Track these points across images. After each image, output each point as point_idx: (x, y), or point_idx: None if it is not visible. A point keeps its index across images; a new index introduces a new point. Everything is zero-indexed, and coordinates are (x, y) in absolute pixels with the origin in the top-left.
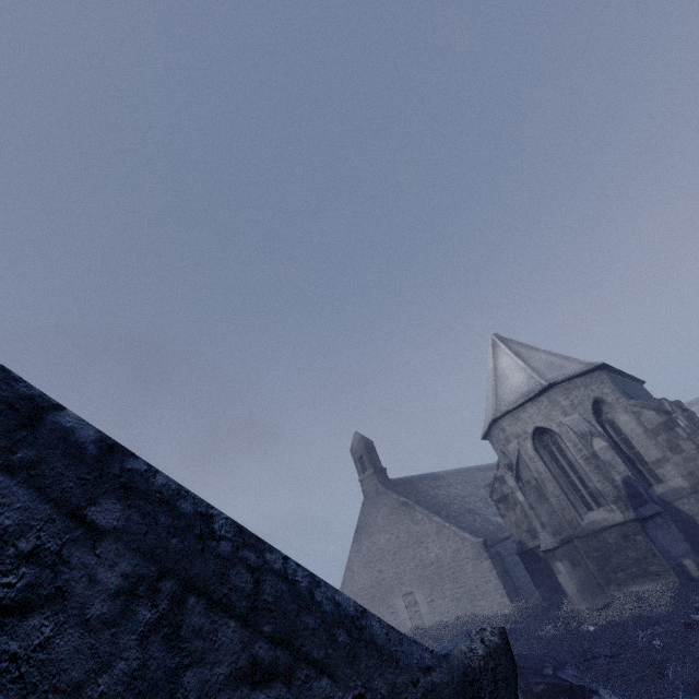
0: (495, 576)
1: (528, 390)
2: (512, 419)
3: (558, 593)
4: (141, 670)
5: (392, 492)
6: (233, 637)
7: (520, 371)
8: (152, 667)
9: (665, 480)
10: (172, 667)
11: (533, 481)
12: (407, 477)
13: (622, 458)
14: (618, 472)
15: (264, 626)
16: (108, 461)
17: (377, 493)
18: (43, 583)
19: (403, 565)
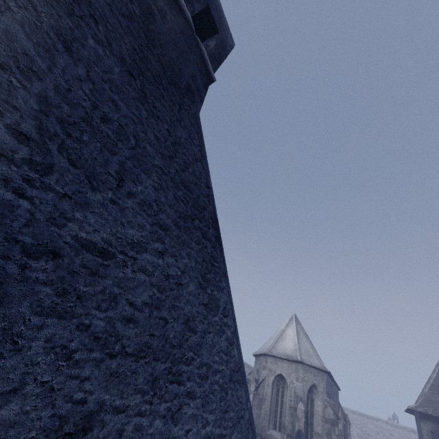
0: None
1: (290, 355)
2: (274, 361)
3: None
4: (246, 434)
5: None
6: (251, 435)
7: (293, 343)
8: (246, 434)
9: None
10: (247, 436)
11: (261, 395)
12: None
13: (305, 419)
14: (299, 425)
15: (253, 436)
16: (248, 391)
17: None
18: (243, 414)
19: None
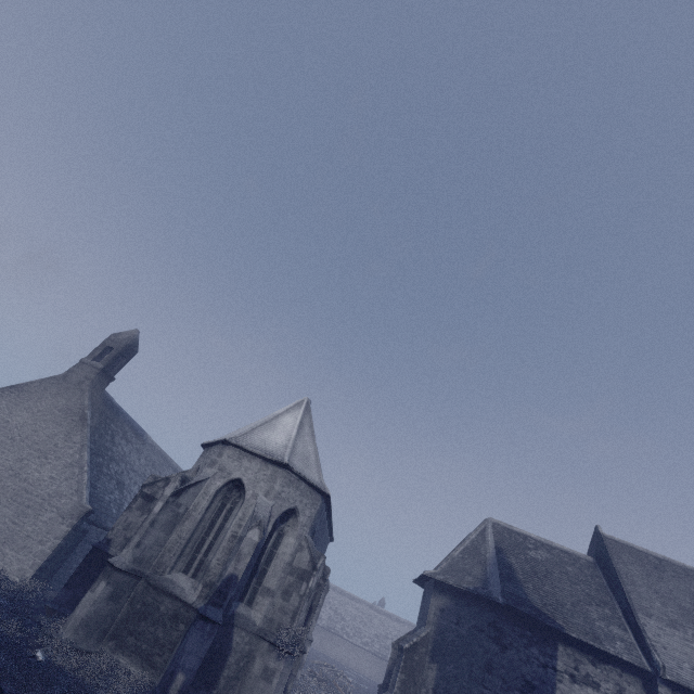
0: (55, 544)
1: (272, 451)
2: (236, 455)
3: (73, 608)
4: None
5: (90, 398)
6: None
7: (286, 436)
8: None
9: (254, 607)
10: None
11: (184, 508)
12: (120, 408)
13: (253, 562)
14: (236, 567)
15: None
16: None
17: (78, 384)
18: None
19: (3, 455)
